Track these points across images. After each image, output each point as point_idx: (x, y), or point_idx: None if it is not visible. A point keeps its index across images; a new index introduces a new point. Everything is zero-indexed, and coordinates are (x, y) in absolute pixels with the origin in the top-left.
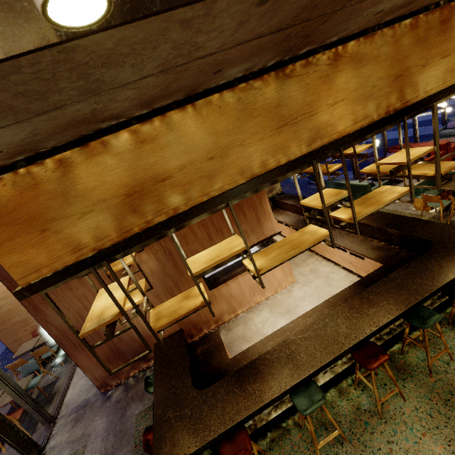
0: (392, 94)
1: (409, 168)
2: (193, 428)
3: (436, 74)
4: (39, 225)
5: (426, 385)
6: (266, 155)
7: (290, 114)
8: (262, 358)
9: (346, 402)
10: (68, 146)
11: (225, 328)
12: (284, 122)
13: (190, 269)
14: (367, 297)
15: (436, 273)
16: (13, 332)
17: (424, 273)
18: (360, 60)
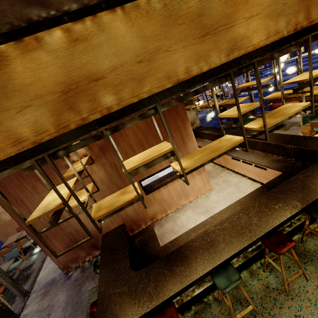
0: (300, 12)
1: (311, 83)
2: (129, 303)
3: None
4: None
5: None
6: (190, 62)
7: (211, 24)
8: (187, 245)
9: (257, 282)
10: (1, 37)
11: (158, 224)
12: (205, 32)
13: (123, 166)
14: (273, 195)
15: None
16: (4, 229)
17: None
18: None
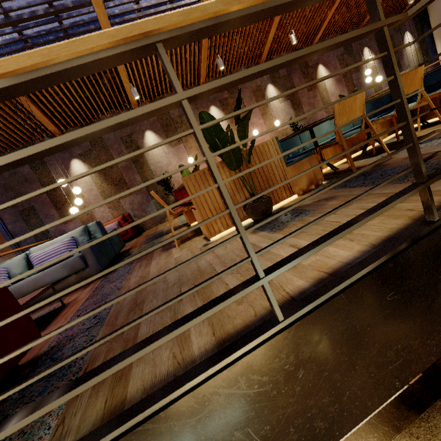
0: None
1: None
2: None
3: None
4: None
5: None
6: None
7: None
8: None
9: None
10: None
11: None
12: None
13: None
14: (417, 436)
15: None
16: None
17: None
18: None
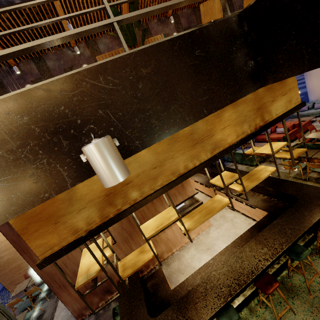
0: (257, 118)
1: (274, 157)
2: None
3: (280, 104)
4: (54, 219)
5: (308, 301)
6: (187, 161)
7: (199, 137)
8: (194, 290)
9: (255, 318)
10: None
11: (165, 263)
12: (195, 142)
13: (144, 236)
14: (259, 240)
15: (302, 220)
16: (10, 275)
17: (294, 220)
18: (236, 103)
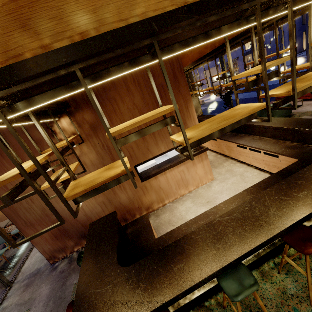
0: None
1: None
2: (111, 308)
3: None
4: None
5: None
6: None
7: None
8: (187, 238)
9: (270, 285)
10: None
11: (154, 214)
12: None
13: (106, 126)
14: (294, 182)
15: None
16: None
17: None
18: None
